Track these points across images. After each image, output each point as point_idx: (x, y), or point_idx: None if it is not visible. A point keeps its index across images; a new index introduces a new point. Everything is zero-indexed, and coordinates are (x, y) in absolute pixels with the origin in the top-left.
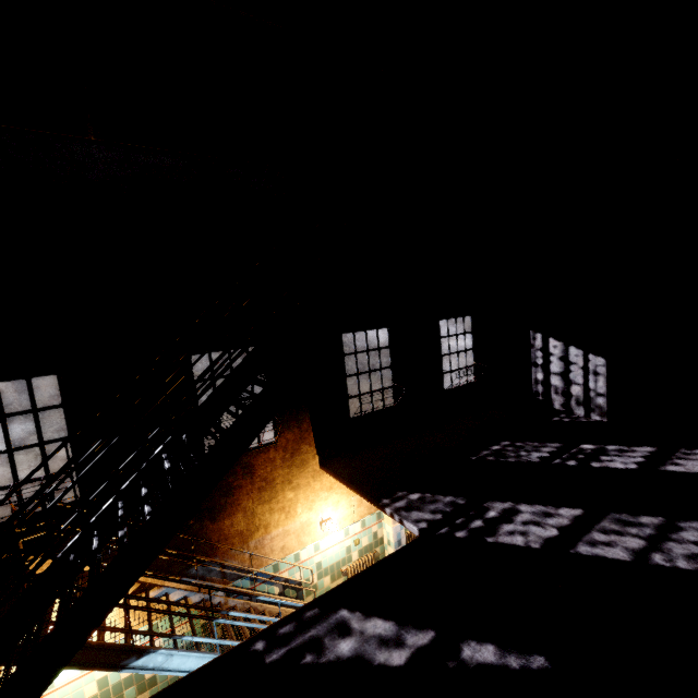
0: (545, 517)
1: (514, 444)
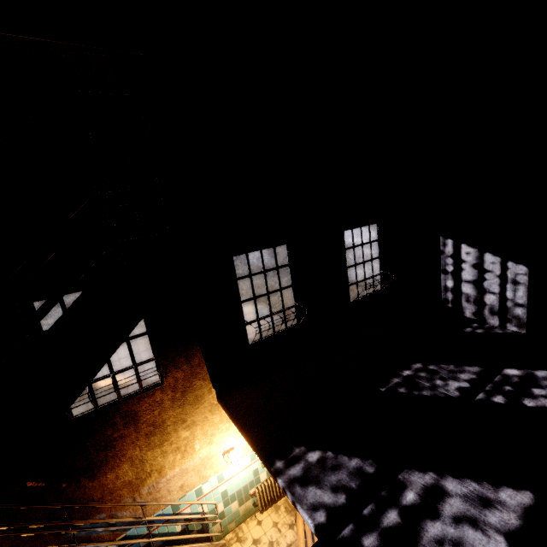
0: (483, 508)
1: (427, 367)
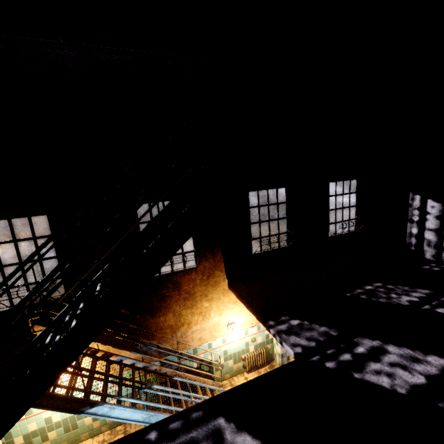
0: (413, 362)
1: (385, 286)
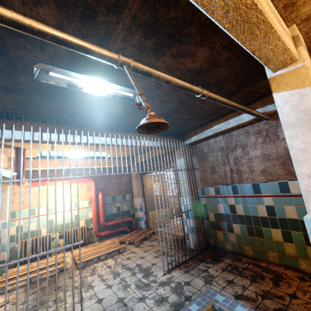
0: None
1: None
